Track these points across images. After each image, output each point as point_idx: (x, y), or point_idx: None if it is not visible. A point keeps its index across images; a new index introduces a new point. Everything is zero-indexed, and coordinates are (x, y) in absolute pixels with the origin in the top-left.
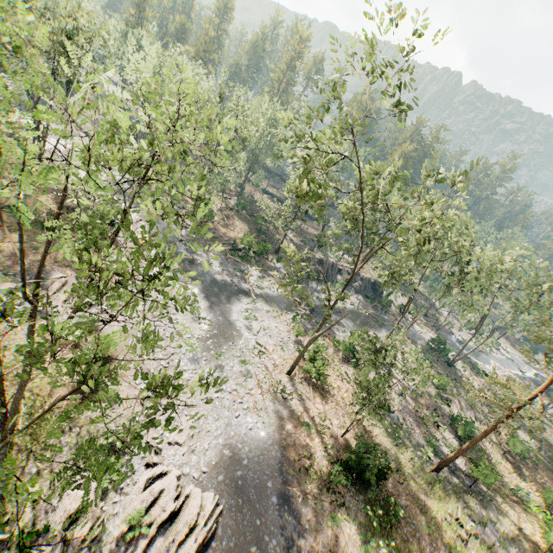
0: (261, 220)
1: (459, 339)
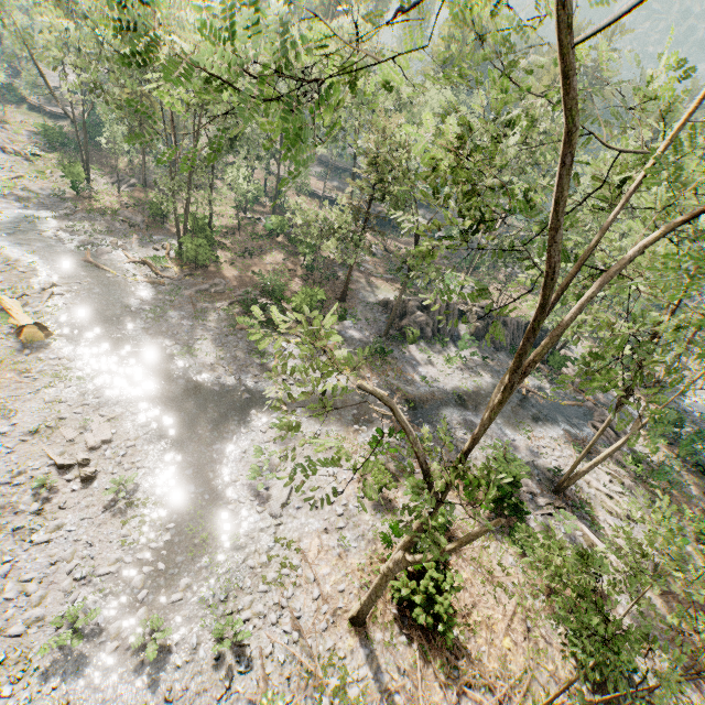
0: (302, 247)
1: (696, 402)
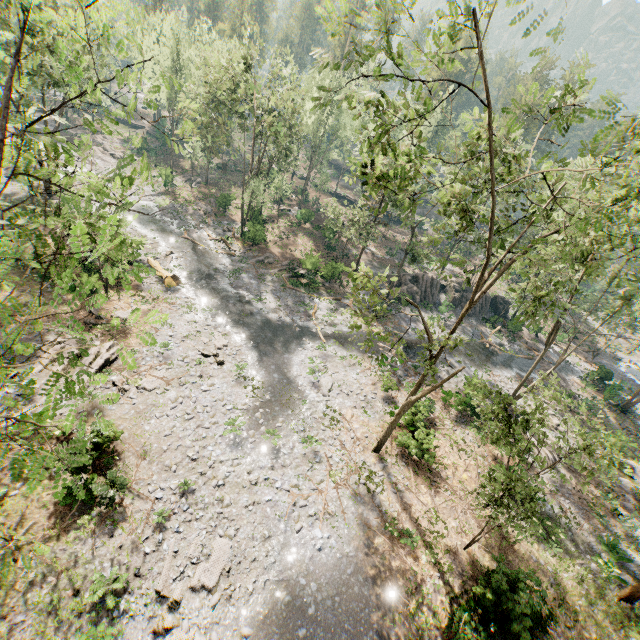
0: (328, 233)
1: (629, 367)
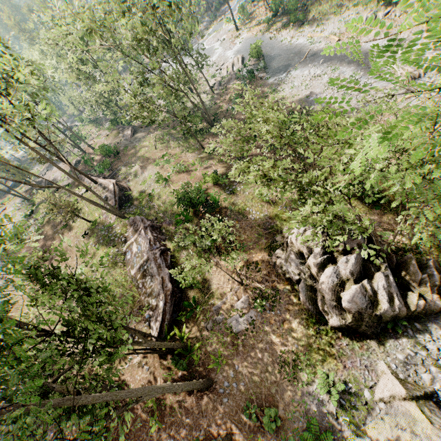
0: None
1: None
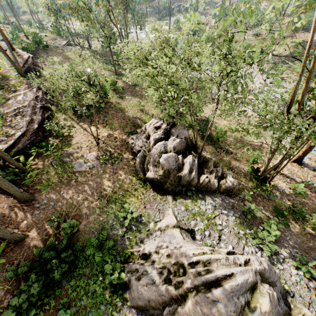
0: None
1: None
